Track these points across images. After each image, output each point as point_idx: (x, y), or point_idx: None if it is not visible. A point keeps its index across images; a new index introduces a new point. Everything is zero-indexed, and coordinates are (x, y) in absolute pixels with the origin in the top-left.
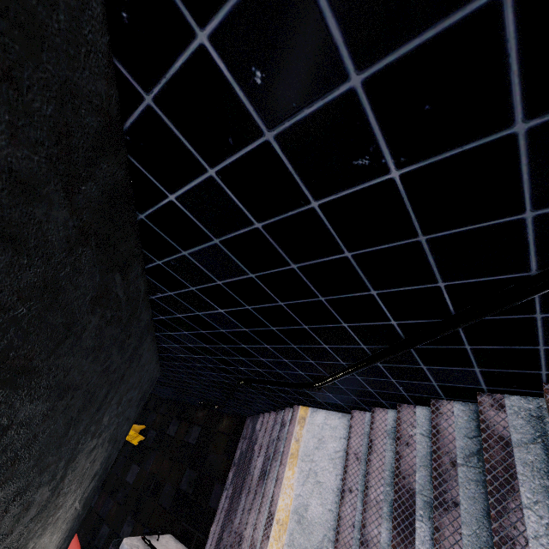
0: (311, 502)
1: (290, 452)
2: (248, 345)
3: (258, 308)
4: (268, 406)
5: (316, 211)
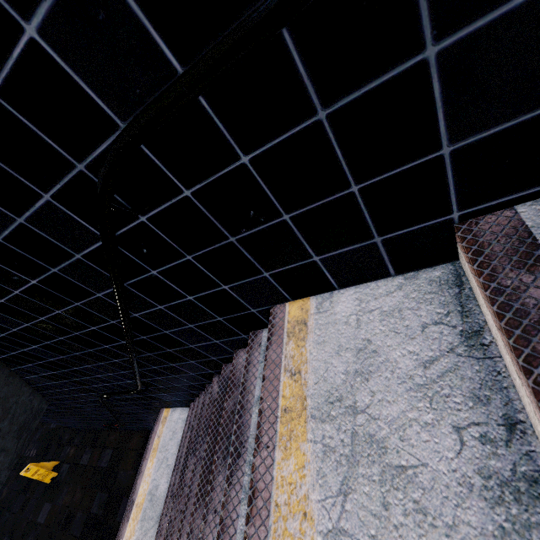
0: (161, 482)
1: (153, 447)
2: (77, 367)
3: (53, 342)
4: (150, 414)
5: (21, 295)
